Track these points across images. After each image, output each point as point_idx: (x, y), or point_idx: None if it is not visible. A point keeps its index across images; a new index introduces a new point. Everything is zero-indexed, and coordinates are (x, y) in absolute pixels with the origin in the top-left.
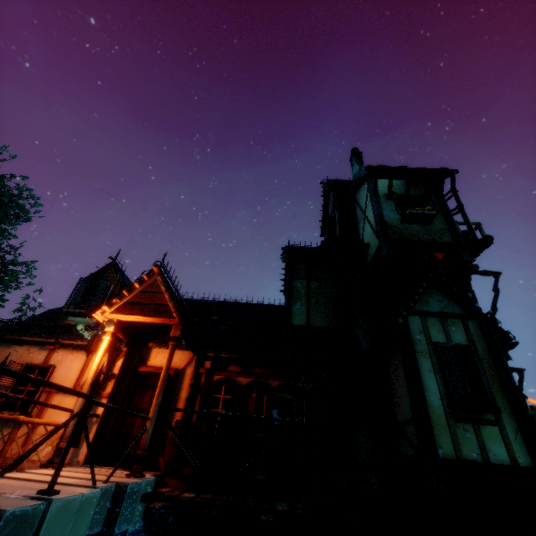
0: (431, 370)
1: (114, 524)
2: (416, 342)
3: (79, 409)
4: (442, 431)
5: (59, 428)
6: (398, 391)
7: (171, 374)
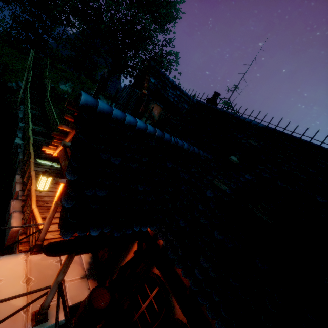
0: None
1: None
2: None
3: (47, 224)
4: None
5: None
6: None
7: None
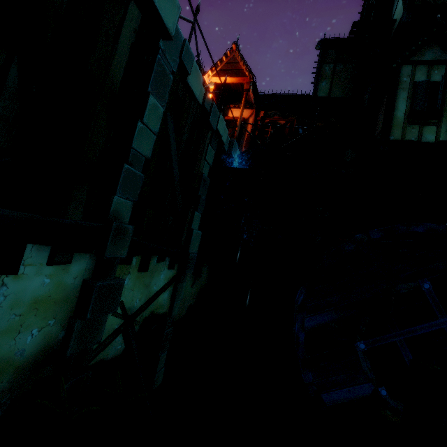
0: (405, 98)
1: (231, 150)
2: (402, 83)
3: None
4: (397, 129)
5: (218, 92)
6: (380, 121)
7: (241, 120)
